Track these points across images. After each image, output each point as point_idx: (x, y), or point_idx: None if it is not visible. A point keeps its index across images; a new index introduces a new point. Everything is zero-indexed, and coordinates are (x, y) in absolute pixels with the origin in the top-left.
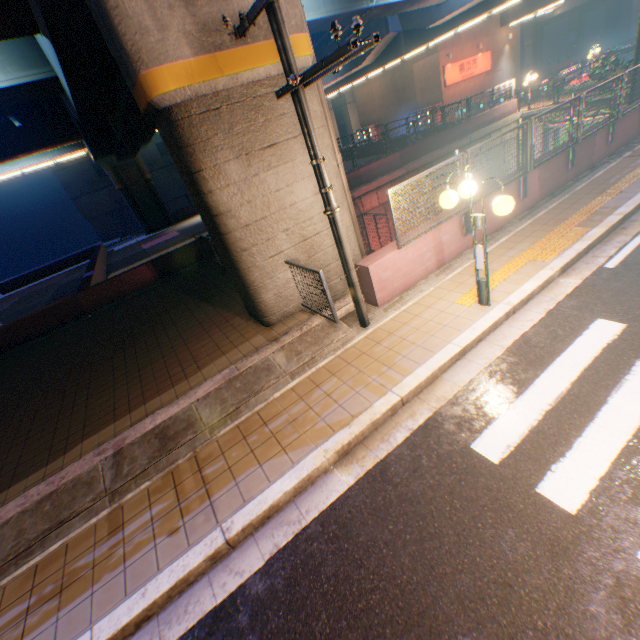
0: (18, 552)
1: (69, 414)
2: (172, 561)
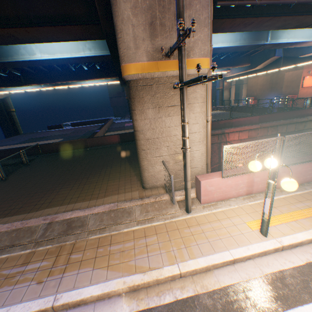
0: None
1: (51, 192)
2: (28, 300)
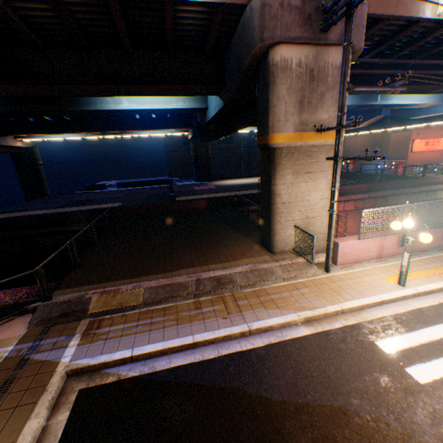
0: (156, 300)
1: (169, 256)
2: (225, 327)
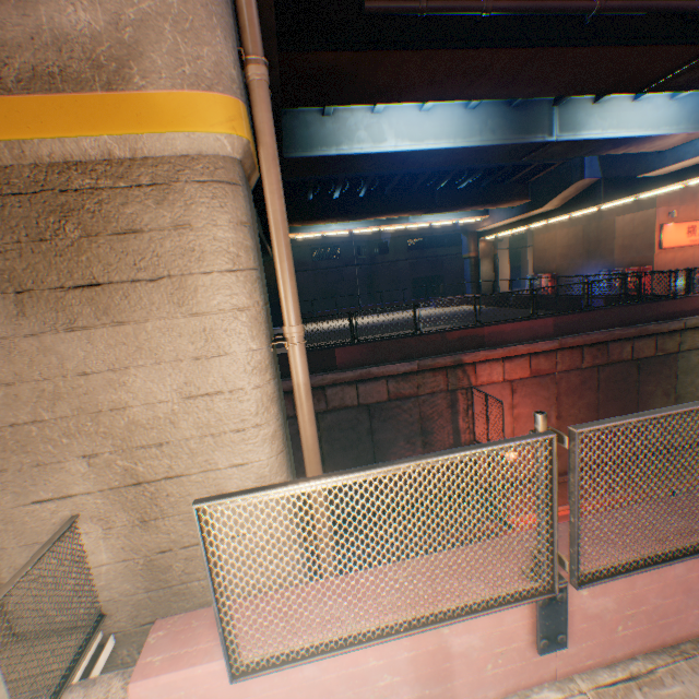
0: None
1: None
2: None
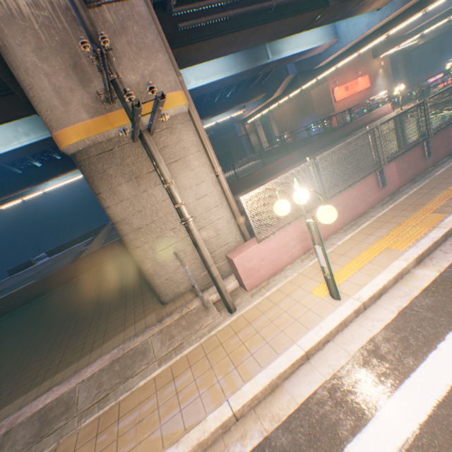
0: None
1: (12, 375)
2: None
